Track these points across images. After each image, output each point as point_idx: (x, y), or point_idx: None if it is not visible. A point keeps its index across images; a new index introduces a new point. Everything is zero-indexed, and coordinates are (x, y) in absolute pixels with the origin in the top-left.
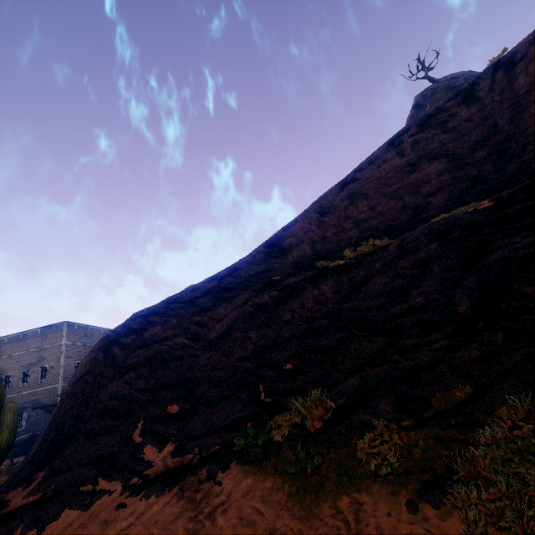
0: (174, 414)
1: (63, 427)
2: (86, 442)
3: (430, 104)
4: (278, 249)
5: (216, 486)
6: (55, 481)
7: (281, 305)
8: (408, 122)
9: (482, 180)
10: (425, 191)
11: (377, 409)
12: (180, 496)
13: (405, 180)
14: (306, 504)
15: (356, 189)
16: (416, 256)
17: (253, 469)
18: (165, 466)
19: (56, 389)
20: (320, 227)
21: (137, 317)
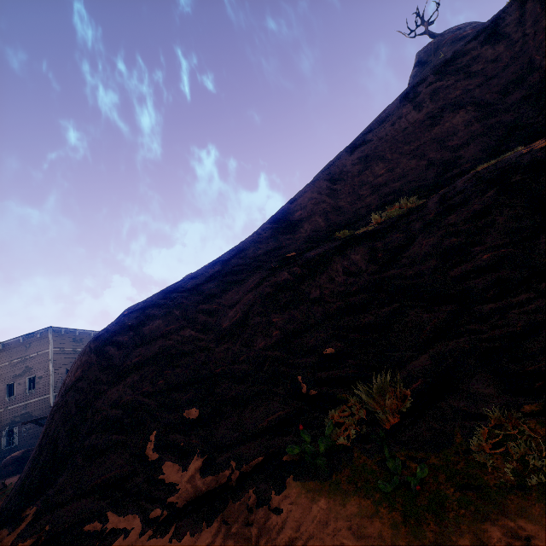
0: (194, 419)
1: (56, 446)
2: (86, 464)
3: (435, 59)
4: (287, 224)
5: (276, 516)
6: (50, 521)
7: (305, 282)
8: (411, 82)
9: (521, 125)
10: (453, 144)
11: (473, 392)
12: (226, 534)
13: (426, 135)
14: (429, 541)
15: (369, 151)
16: (468, 209)
17: (321, 486)
18: (195, 489)
19: (47, 399)
20: (332, 197)
21: (132, 312)
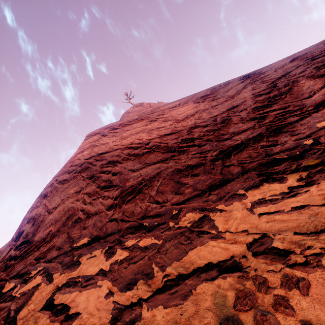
0: None
1: None
2: None
3: None
4: None
5: None
6: None
7: None
8: None
9: None
10: None
11: None
12: None
13: None
14: None
15: None
16: None
17: None
18: None
19: None
20: None
21: None
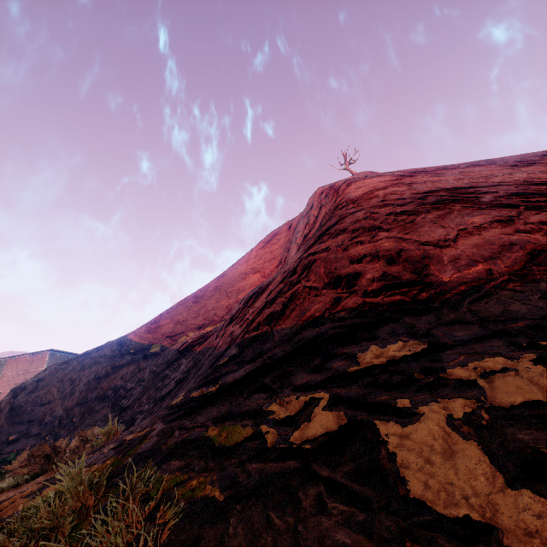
0: (9, 441)
1: None
2: None
3: None
4: (156, 325)
5: None
6: None
7: (106, 377)
8: None
9: None
10: (240, 298)
11: None
12: None
13: (238, 285)
14: None
15: (220, 283)
16: (165, 358)
17: None
18: None
19: None
20: (188, 311)
21: (49, 368)
